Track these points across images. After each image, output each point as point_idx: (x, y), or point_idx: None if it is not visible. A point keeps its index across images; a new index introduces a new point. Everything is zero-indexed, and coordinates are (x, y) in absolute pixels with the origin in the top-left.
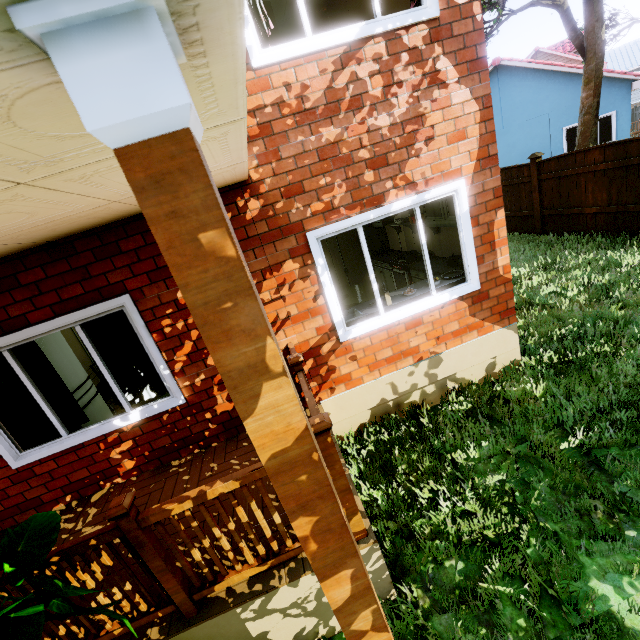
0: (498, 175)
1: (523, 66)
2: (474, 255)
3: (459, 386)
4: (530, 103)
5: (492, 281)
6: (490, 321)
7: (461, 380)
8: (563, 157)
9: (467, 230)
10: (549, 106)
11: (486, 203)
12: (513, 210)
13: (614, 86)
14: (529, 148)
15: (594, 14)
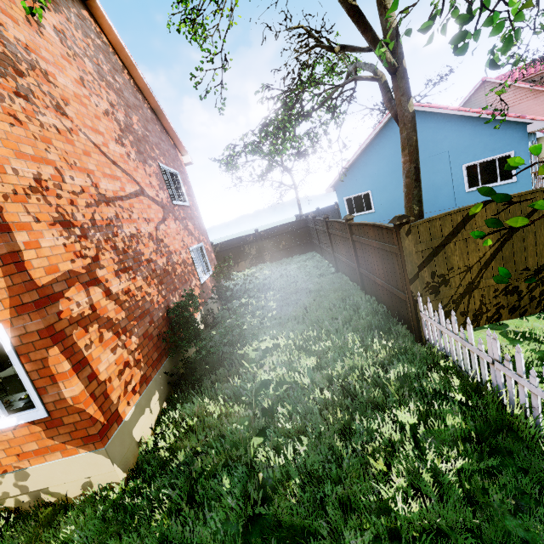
0: (39, 319)
1: (421, 110)
2: (32, 387)
3: (47, 502)
4: (430, 142)
5: (63, 409)
6: (73, 444)
7: (57, 494)
8: (359, 225)
9: (17, 366)
10: (448, 145)
11: (34, 342)
12: (349, 259)
13: (510, 128)
14: (432, 181)
15: (399, 89)
